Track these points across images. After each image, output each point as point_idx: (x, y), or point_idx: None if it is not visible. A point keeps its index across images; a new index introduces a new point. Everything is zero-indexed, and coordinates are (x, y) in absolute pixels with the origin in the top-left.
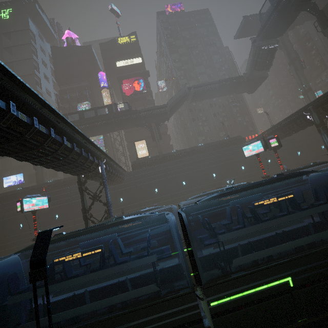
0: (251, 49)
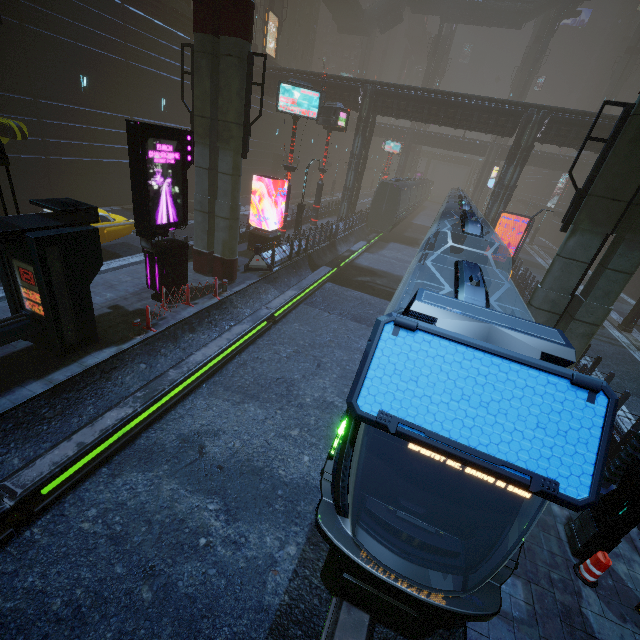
0: None
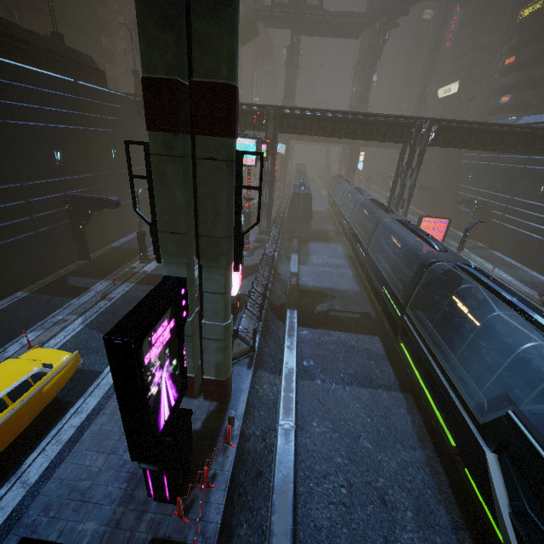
0: (247, 11)
